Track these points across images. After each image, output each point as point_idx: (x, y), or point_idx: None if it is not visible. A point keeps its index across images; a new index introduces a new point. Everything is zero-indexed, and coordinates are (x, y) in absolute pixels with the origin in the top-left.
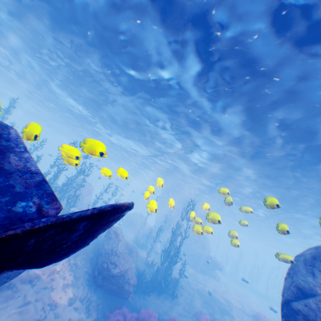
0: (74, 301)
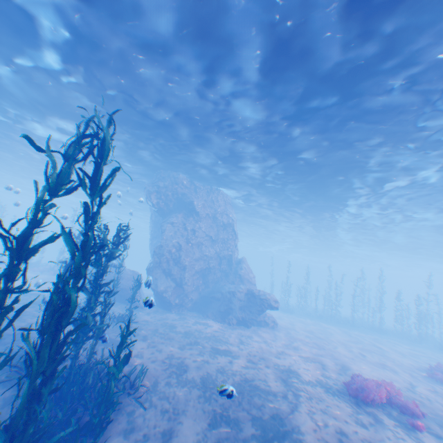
0: None
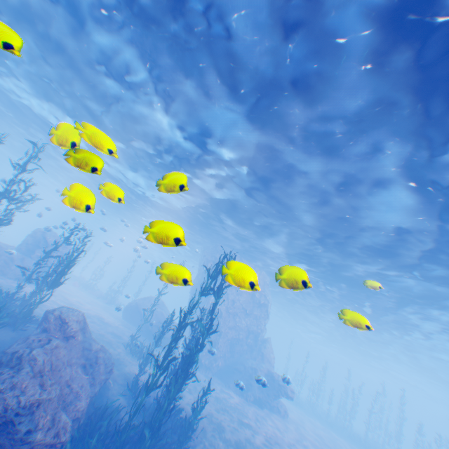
0: None
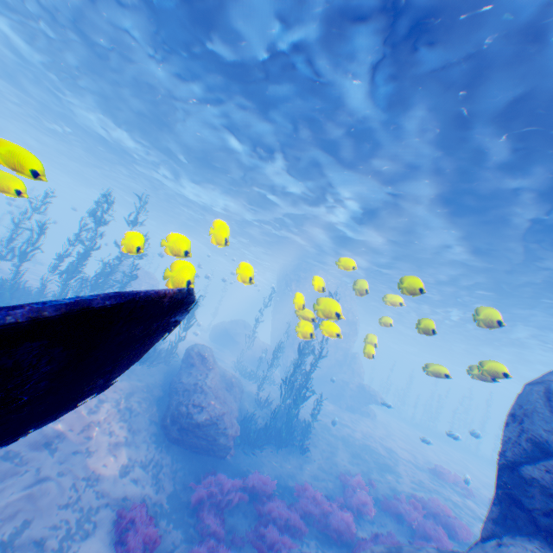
0: (133, 469)
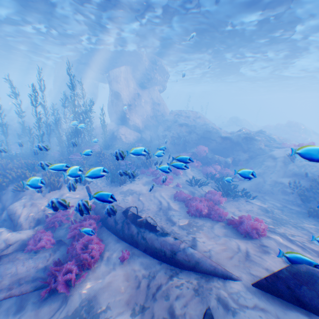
0: None
